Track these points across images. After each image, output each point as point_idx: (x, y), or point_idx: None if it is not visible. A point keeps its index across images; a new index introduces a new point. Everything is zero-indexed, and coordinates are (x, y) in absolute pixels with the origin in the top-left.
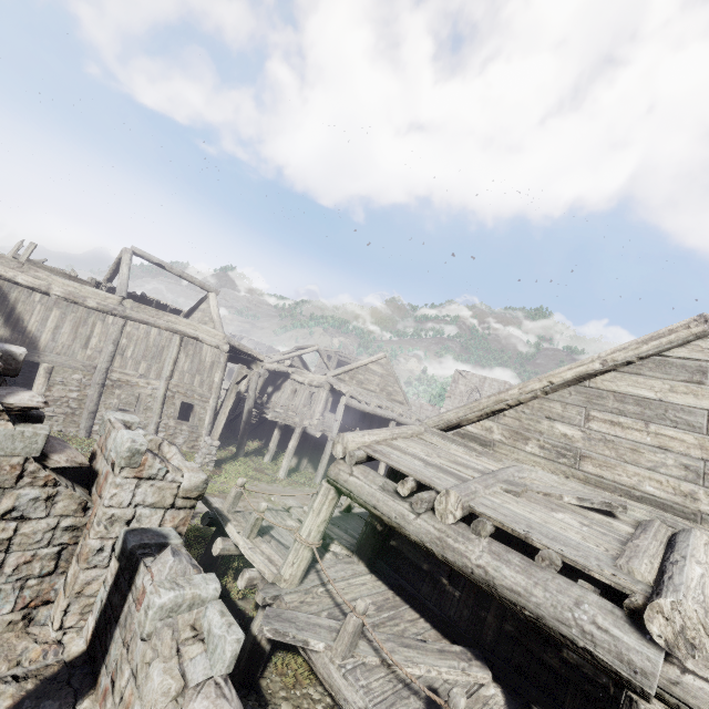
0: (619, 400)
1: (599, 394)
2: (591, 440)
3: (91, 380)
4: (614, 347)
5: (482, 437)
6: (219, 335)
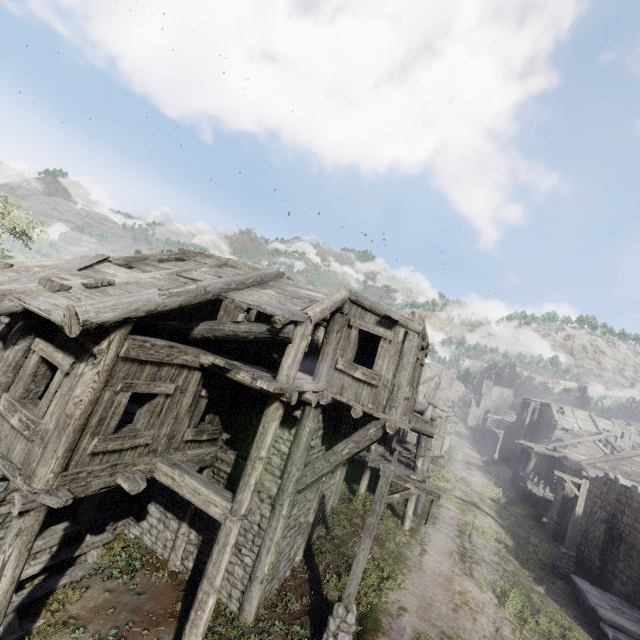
0: (639, 463)
1: (634, 461)
2: (632, 471)
3: (409, 438)
4: (637, 451)
5: (601, 467)
6: (422, 397)
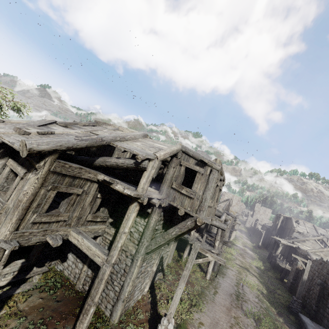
0: None
1: None
2: None
3: (213, 230)
4: None
5: (319, 254)
6: (221, 209)
